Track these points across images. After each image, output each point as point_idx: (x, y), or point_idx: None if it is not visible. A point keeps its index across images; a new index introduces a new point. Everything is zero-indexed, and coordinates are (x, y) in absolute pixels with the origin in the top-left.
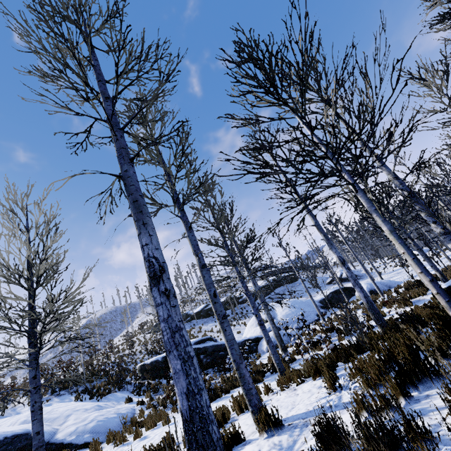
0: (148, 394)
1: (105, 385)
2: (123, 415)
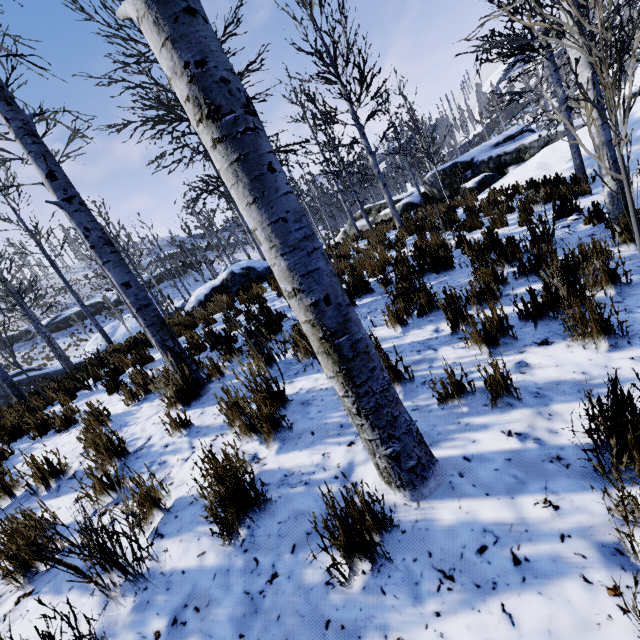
0: None
1: None
2: None
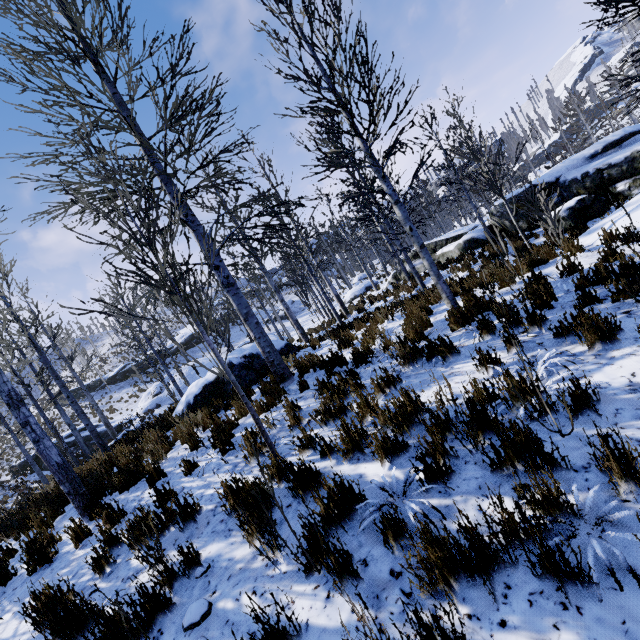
0: (6, 497)
1: None
2: None
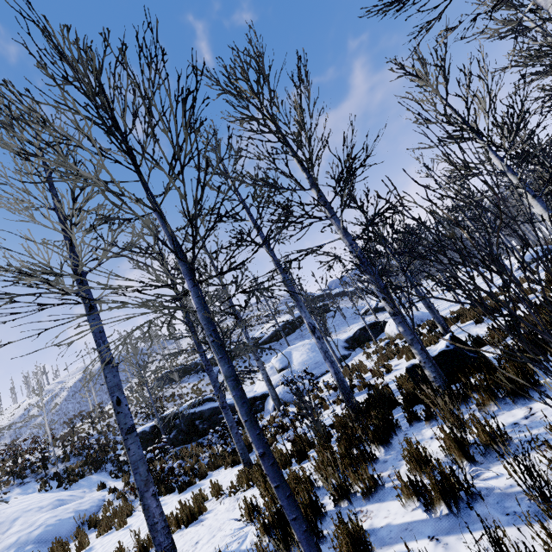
0: (125, 477)
1: (81, 466)
2: (84, 512)
